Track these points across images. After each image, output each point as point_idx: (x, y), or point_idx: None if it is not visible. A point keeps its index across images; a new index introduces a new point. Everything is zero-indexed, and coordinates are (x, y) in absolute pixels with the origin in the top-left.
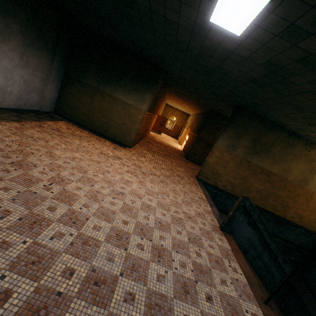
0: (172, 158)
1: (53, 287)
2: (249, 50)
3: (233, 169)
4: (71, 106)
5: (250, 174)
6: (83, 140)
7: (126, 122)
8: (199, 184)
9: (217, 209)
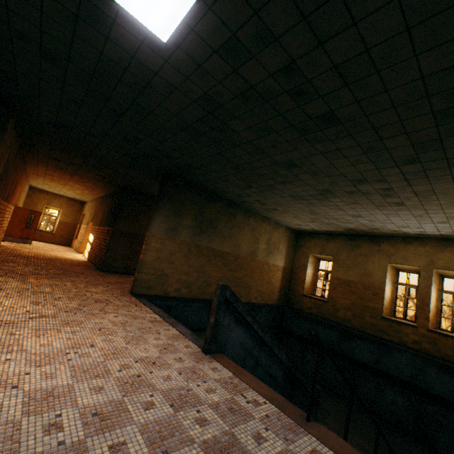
0: (72, 276)
1: None
2: (180, 72)
3: (183, 261)
4: None
5: (204, 261)
6: None
7: None
8: (141, 301)
9: (184, 327)
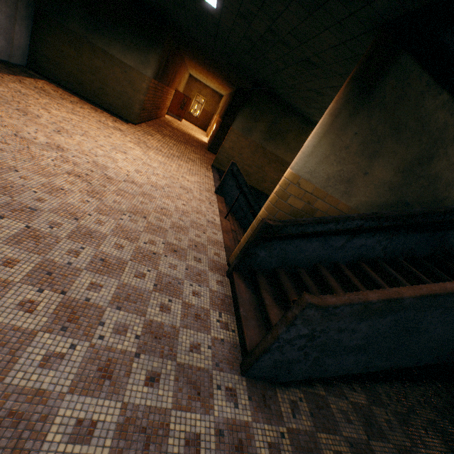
0: (188, 145)
1: (83, 172)
2: (228, 22)
3: (249, 157)
4: (52, 60)
5: (265, 162)
6: (76, 106)
7: (127, 90)
8: (212, 170)
9: None
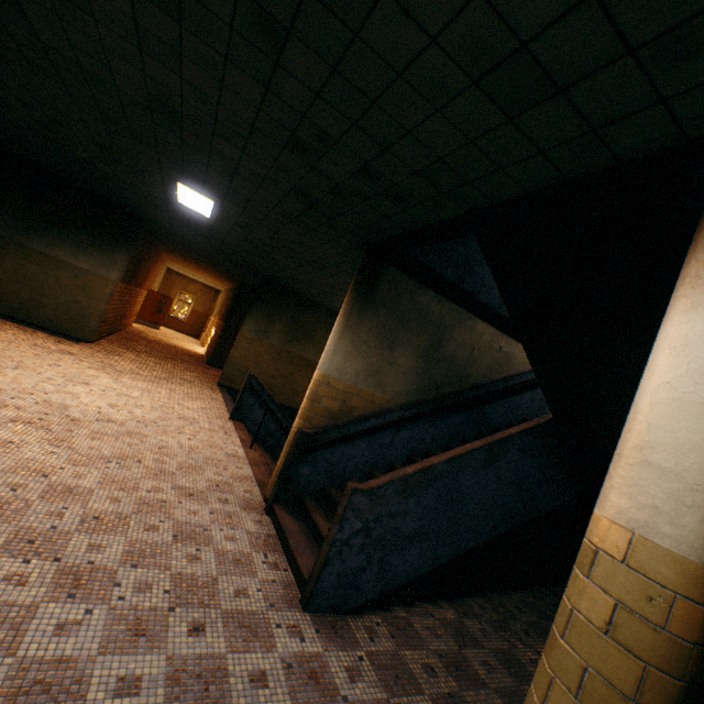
0: (178, 361)
1: (34, 416)
2: (225, 228)
3: (271, 365)
4: None
5: (294, 369)
6: None
7: (79, 299)
8: (220, 389)
9: None
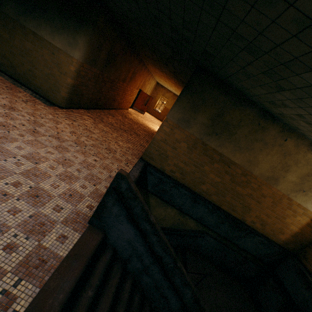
0: (127, 133)
1: None
2: None
3: (185, 152)
4: None
5: (206, 160)
6: None
7: (54, 72)
8: (136, 164)
9: None
